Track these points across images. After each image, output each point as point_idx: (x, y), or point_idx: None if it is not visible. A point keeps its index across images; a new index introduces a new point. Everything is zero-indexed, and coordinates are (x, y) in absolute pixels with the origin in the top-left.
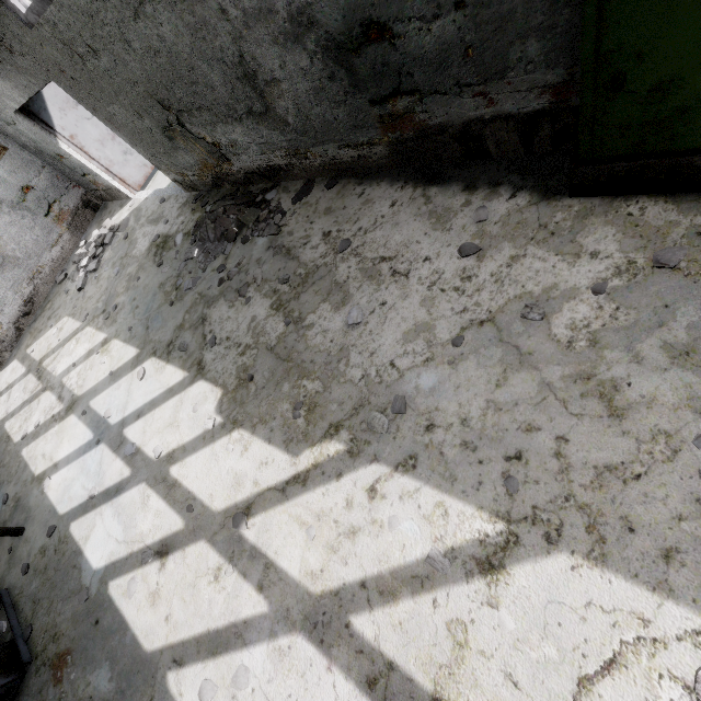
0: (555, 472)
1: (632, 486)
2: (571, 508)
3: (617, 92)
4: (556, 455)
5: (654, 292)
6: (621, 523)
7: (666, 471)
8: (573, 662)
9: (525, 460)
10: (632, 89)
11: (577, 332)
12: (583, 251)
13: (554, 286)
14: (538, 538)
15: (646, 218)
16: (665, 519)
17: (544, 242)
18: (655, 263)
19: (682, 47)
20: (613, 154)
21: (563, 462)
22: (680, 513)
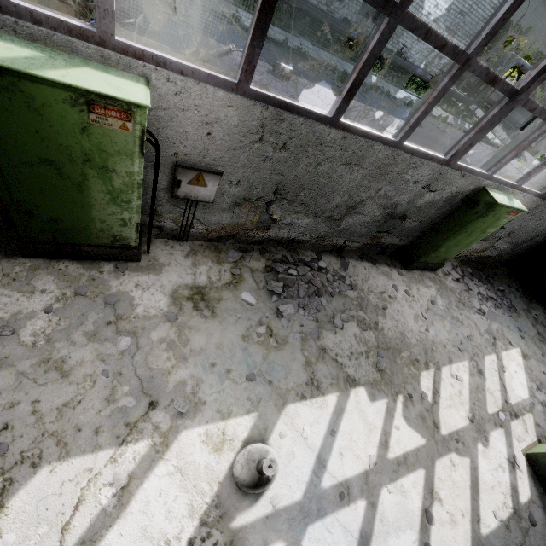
0: (34, 423)
1: (78, 408)
2: (46, 438)
3: (31, 216)
4: (34, 412)
5: (77, 308)
6: (75, 429)
7: (92, 393)
8: (58, 522)
9: (11, 427)
10: (39, 217)
11: (38, 336)
12: (36, 289)
13: (20, 312)
14: (27, 469)
15: (69, 271)
16: (94, 415)
17: (9, 285)
18: (76, 294)
19: (56, 208)
20: (42, 241)
21: (38, 415)
22: (100, 409)
